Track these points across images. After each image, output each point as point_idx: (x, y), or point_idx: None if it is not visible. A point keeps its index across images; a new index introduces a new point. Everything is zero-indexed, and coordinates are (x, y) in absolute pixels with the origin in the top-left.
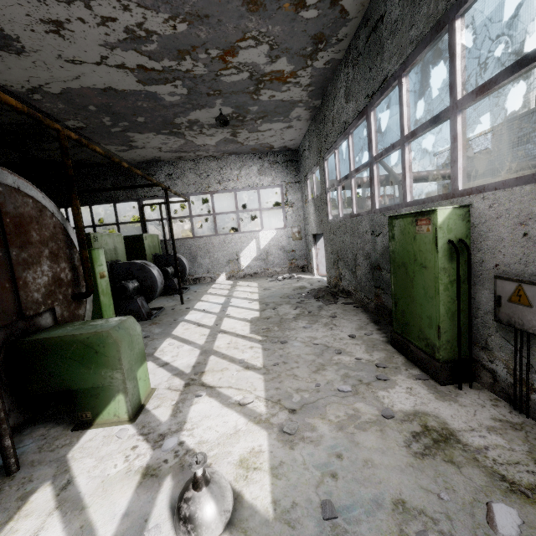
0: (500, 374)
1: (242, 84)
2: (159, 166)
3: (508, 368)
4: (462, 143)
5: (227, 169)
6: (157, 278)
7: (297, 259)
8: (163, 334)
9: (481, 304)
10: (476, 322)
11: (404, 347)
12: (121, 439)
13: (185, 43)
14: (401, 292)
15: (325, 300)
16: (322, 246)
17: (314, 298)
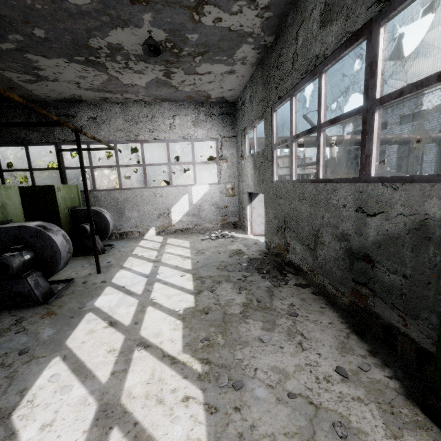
0: None
1: None
2: (81, 107)
3: None
4: None
5: (159, 117)
6: (60, 247)
7: (230, 215)
8: (52, 345)
9: None
10: None
11: None
12: None
13: None
14: None
15: (272, 277)
16: (257, 205)
17: (258, 273)
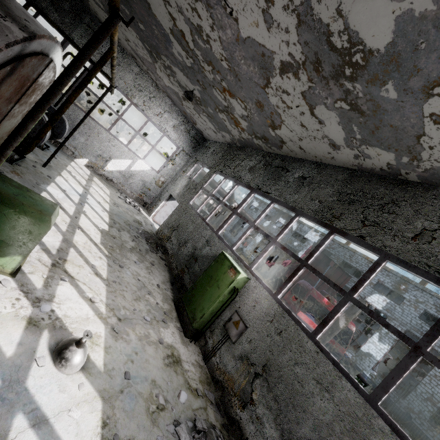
0: (209, 344)
1: (219, 102)
2: None
3: (213, 344)
4: (266, 255)
5: (157, 102)
6: (45, 138)
7: (147, 196)
8: None
9: (224, 315)
10: (217, 320)
11: (181, 310)
12: (5, 287)
13: (217, 66)
14: (200, 286)
15: (151, 246)
16: (169, 205)
17: (145, 240)
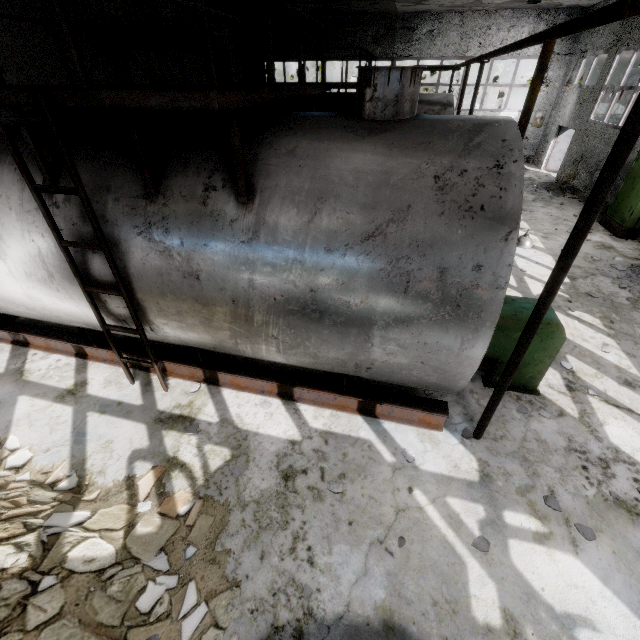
0: None
1: None
2: (423, 18)
3: None
4: None
5: (494, 29)
6: None
7: (527, 148)
8: None
9: None
10: None
11: (607, 223)
12: None
13: None
14: (623, 193)
15: (554, 193)
16: (562, 140)
17: (545, 190)
